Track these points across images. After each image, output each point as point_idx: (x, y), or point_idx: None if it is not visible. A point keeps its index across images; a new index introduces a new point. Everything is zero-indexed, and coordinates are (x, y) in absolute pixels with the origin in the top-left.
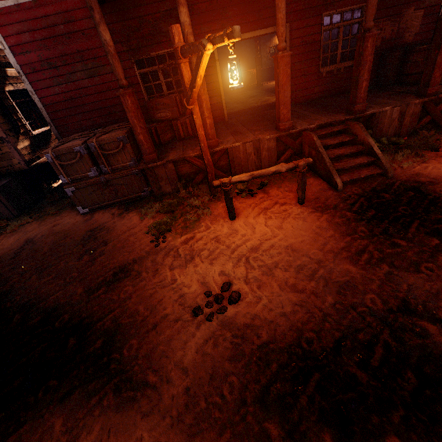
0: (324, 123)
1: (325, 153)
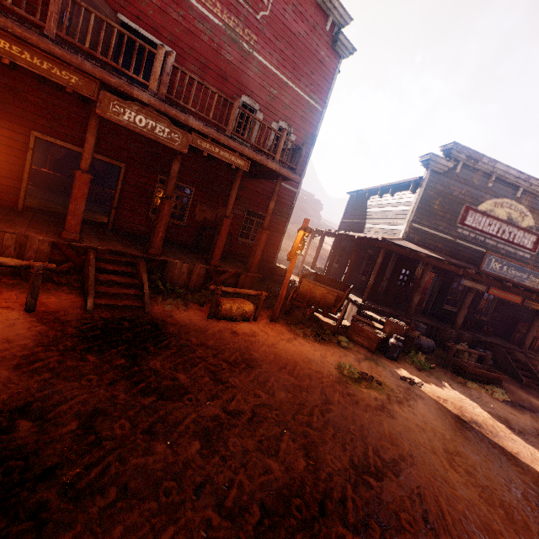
0: (115, 251)
1: (94, 273)
